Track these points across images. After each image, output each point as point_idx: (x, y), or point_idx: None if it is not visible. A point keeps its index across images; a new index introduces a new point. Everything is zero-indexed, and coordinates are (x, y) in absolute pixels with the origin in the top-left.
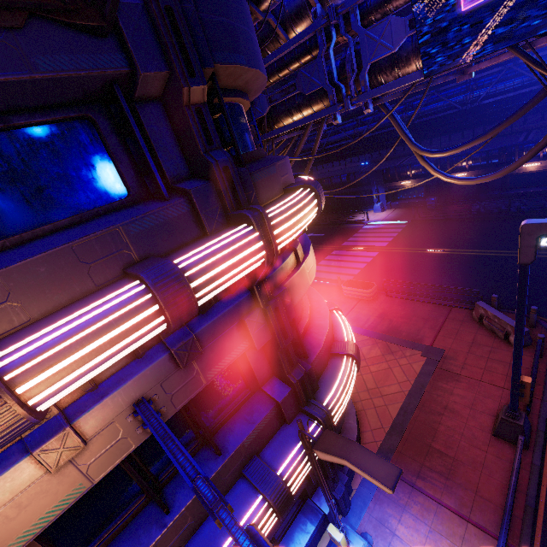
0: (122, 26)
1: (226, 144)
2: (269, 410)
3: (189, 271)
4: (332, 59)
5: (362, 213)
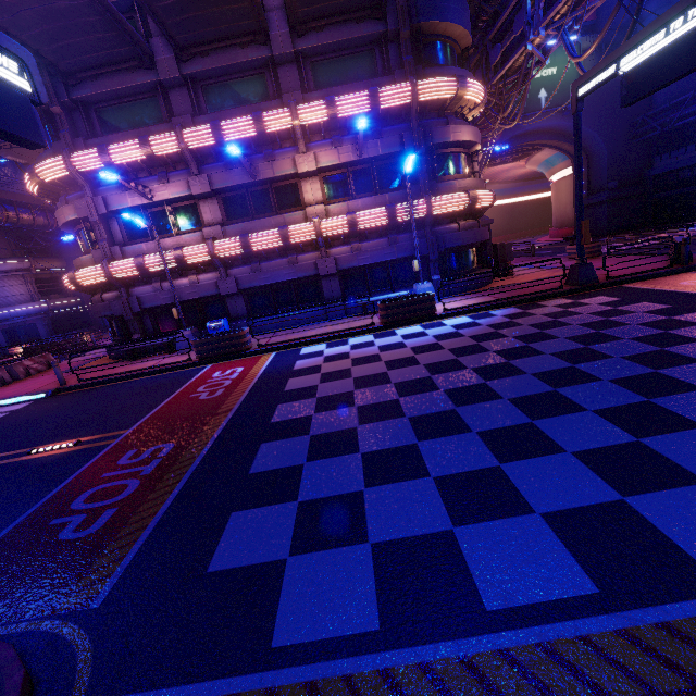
0: (387, 16)
1: (420, 58)
2: (405, 190)
3: (381, 90)
4: (529, 5)
5: None
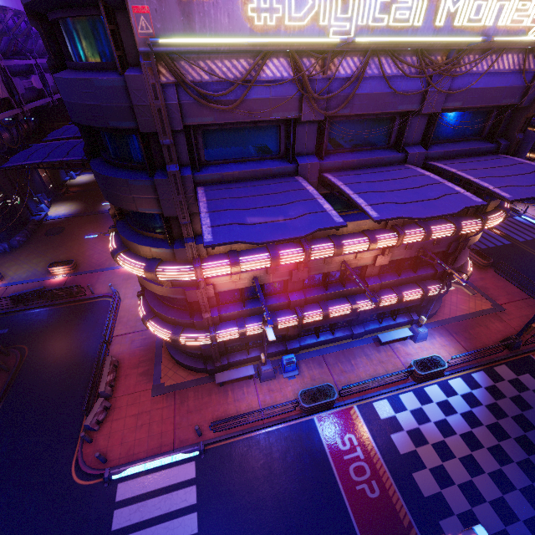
0: None
1: None
2: (433, 272)
3: (463, 227)
4: None
5: (524, 205)
